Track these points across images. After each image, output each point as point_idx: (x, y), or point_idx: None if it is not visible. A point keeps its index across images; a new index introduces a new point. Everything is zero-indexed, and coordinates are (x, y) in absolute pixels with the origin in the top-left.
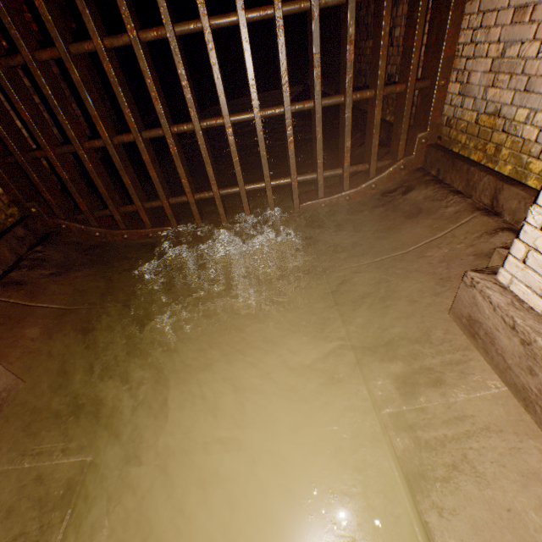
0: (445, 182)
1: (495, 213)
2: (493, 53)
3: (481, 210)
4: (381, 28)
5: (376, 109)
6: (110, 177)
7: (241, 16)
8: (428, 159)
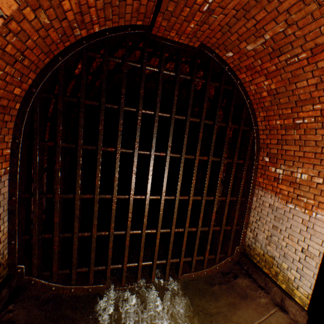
0: (252, 276)
1: (284, 309)
2: (266, 233)
3: (277, 305)
4: (224, 209)
5: (221, 235)
6: None
7: (177, 199)
8: (241, 259)
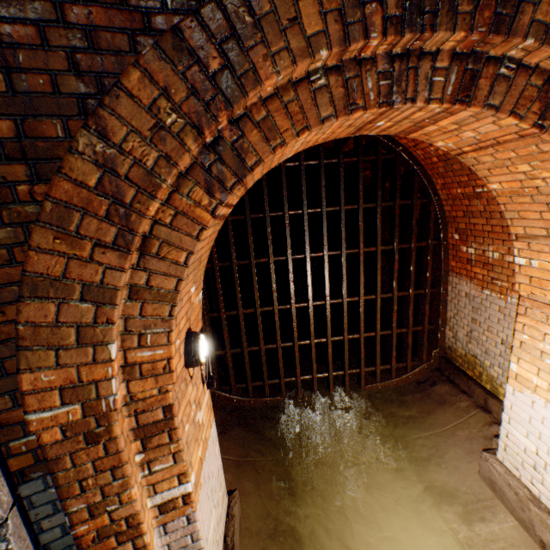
0: (454, 382)
1: (488, 410)
2: (466, 329)
3: (480, 407)
4: (409, 306)
5: (408, 338)
6: (219, 347)
7: (345, 301)
8: (441, 364)
